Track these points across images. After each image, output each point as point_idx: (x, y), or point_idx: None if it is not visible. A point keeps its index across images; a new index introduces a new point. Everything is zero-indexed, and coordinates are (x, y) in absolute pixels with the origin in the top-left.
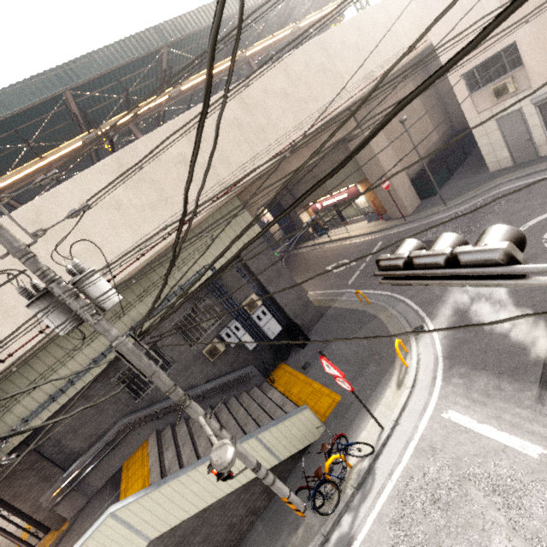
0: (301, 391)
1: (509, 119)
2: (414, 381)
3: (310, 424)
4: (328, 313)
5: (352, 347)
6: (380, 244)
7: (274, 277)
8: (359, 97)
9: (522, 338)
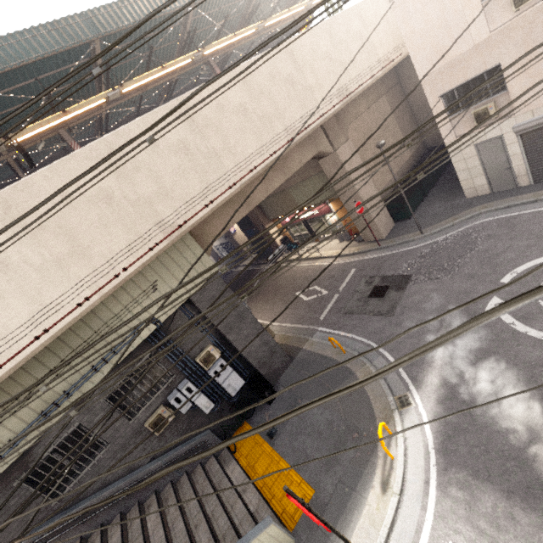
0: (266, 470)
1: (489, 145)
2: (402, 483)
3: (276, 542)
4: (298, 357)
5: (326, 413)
6: (354, 271)
7: (235, 322)
8: (331, 115)
9: (531, 439)
